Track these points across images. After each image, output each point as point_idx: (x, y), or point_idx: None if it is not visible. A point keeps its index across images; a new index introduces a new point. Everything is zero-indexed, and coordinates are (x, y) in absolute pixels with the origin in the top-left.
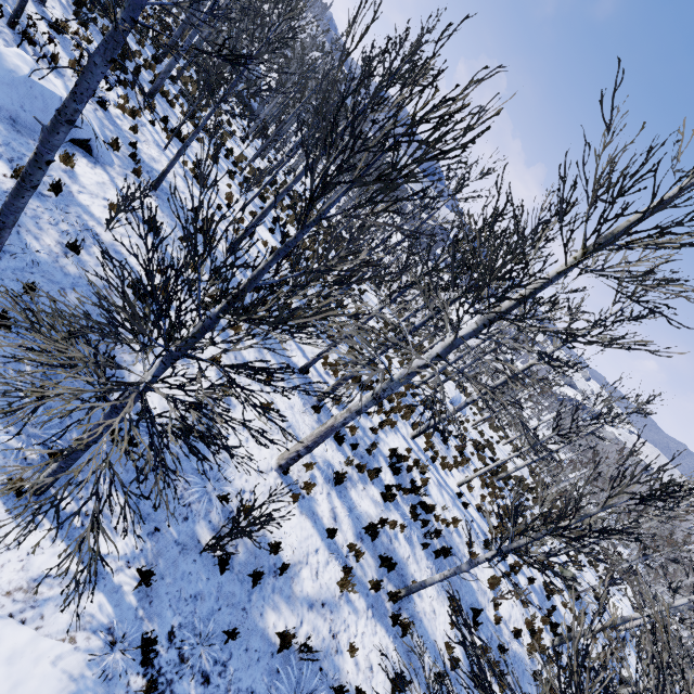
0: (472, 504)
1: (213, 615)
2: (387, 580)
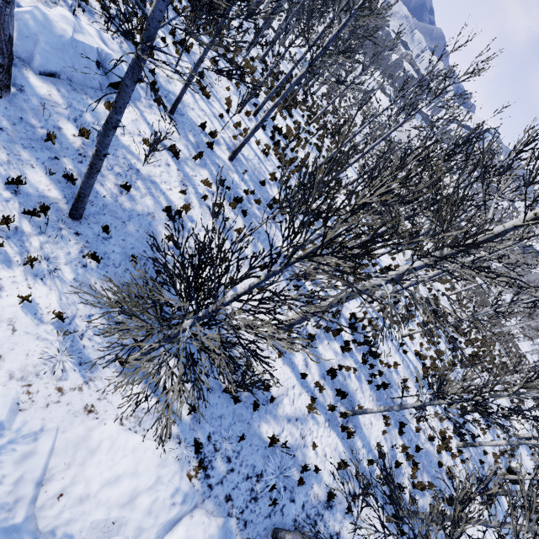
0: (411, 350)
1: (231, 426)
2: (340, 404)
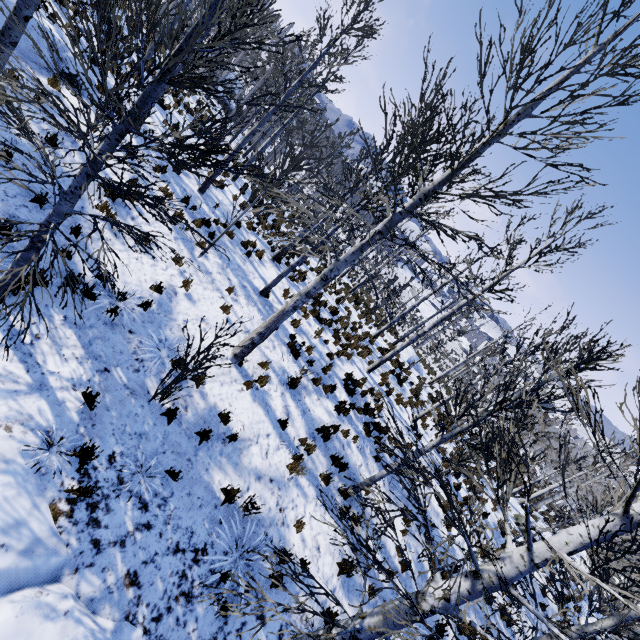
0: (426, 440)
1: (156, 455)
2: (338, 479)
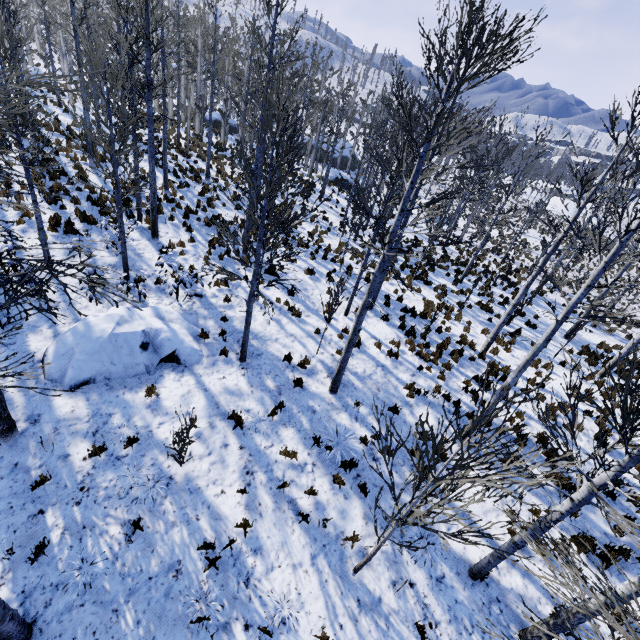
0: None
1: None
2: None
